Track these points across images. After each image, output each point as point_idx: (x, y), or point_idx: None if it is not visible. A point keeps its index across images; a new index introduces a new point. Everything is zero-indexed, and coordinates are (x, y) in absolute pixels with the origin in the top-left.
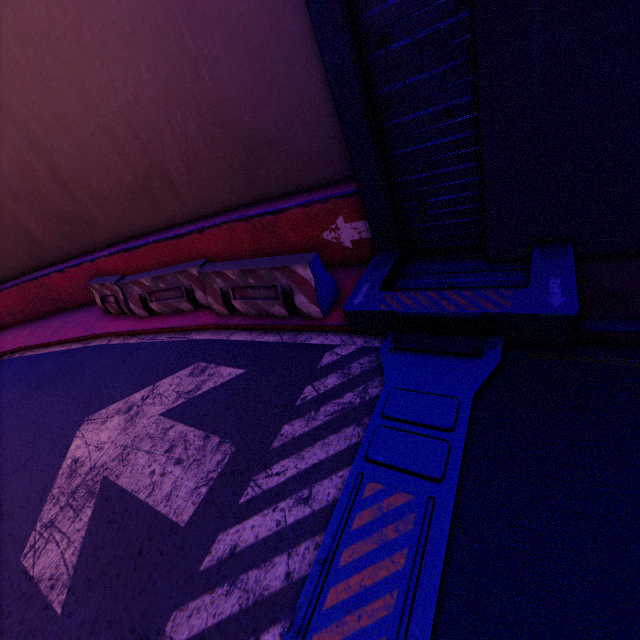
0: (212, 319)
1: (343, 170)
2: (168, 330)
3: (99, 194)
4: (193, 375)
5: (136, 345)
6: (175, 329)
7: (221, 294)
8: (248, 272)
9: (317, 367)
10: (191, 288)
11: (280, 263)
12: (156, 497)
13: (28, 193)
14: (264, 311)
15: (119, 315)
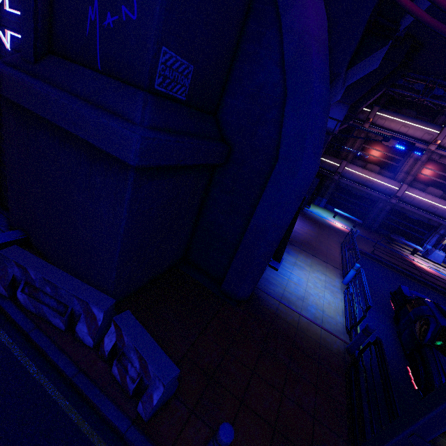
0: None
1: None
2: None
3: None
4: None
5: None
6: None
7: None
8: None
9: None
10: None
11: None
12: None
13: None
14: None
15: None
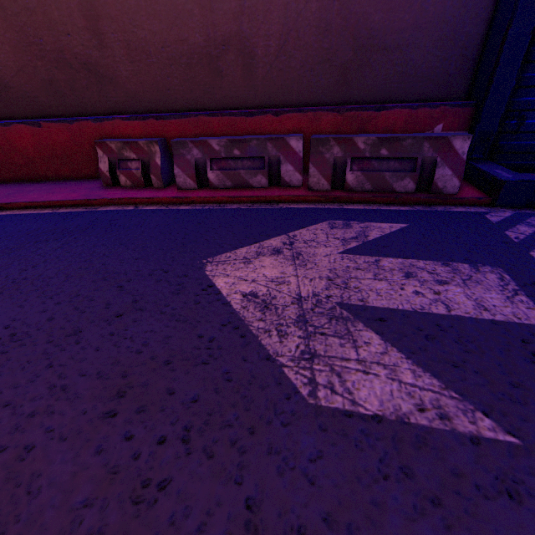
0: (307, 192)
1: (439, 91)
2: (241, 199)
3: (141, 46)
4: (338, 227)
5: (197, 210)
6: (254, 199)
7: (333, 165)
8: (388, 141)
9: (493, 222)
10: (275, 161)
11: (434, 134)
12: (464, 309)
13: (25, 10)
14: (384, 185)
15: (133, 187)
